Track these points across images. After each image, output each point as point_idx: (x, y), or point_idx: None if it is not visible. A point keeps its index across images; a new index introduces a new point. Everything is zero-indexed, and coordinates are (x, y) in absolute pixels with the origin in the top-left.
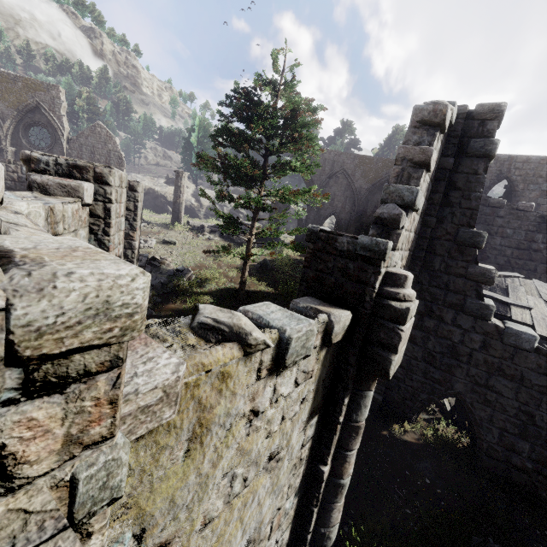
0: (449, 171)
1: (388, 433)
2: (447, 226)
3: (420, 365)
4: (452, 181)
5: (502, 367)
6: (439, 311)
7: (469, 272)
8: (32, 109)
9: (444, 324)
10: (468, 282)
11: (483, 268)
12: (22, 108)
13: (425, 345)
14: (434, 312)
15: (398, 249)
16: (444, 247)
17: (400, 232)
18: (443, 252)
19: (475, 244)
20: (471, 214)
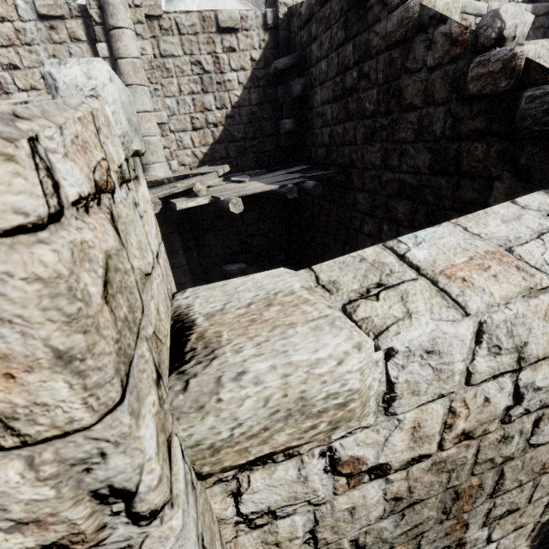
0: None
1: None
2: None
3: None
4: None
5: None
6: None
7: None
8: None
9: None
10: None
11: None
12: None
13: None
14: None
15: None
16: None
17: None
18: None
19: None
20: None
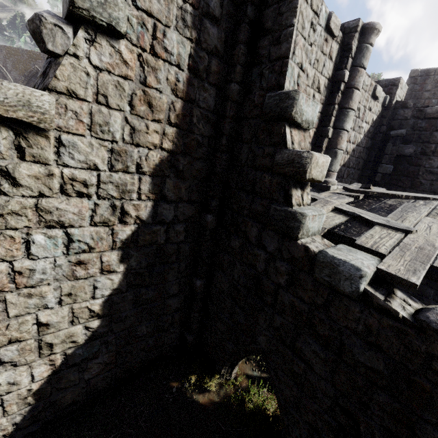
0: (250, 4)
1: (178, 386)
2: (255, 96)
3: (227, 301)
4: (261, 23)
5: (314, 320)
6: (244, 225)
7: (276, 161)
8: (34, 75)
9: (249, 244)
10: (275, 177)
11: (292, 152)
12: (28, 74)
13: (231, 274)
14: (239, 226)
15: (77, 96)
16: (250, 128)
17: (61, 61)
18: (250, 136)
19: (282, 114)
20: (281, 66)
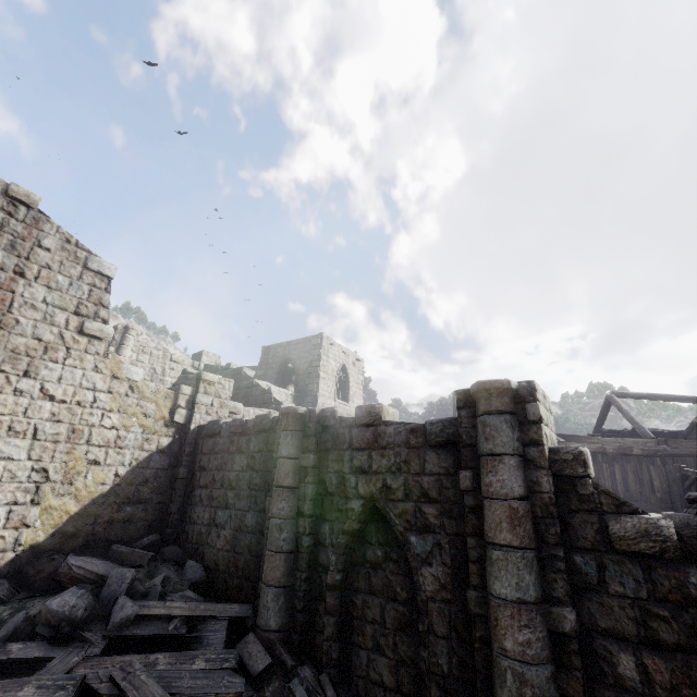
0: None
1: None
2: None
3: None
4: None
5: None
6: None
7: None
8: None
9: None
10: None
11: None
12: None
13: None
14: None
15: None
16: None
17: None
18: None
19: None
20: None
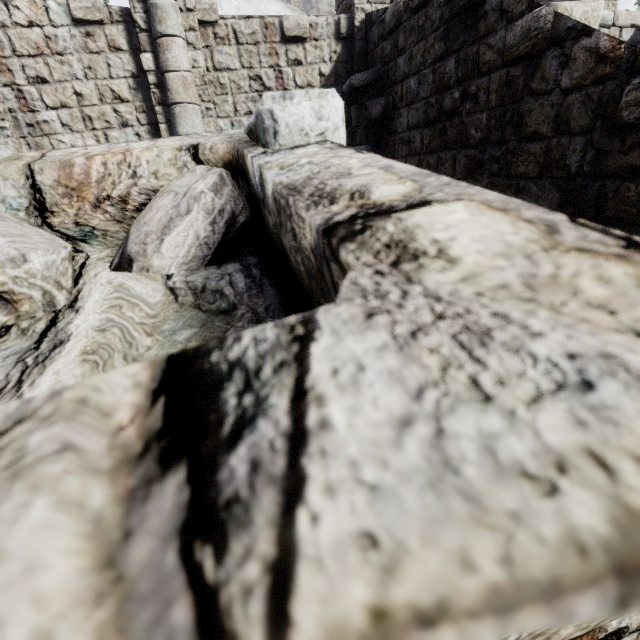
0: None
1: None
2: None
3: None
4: None
5: None
6: None
7: None
8: None
9: None
10: None
11: None
12: None
13: None
14: None
15: None
16: None
17: None
18: None
19: None
20: None
